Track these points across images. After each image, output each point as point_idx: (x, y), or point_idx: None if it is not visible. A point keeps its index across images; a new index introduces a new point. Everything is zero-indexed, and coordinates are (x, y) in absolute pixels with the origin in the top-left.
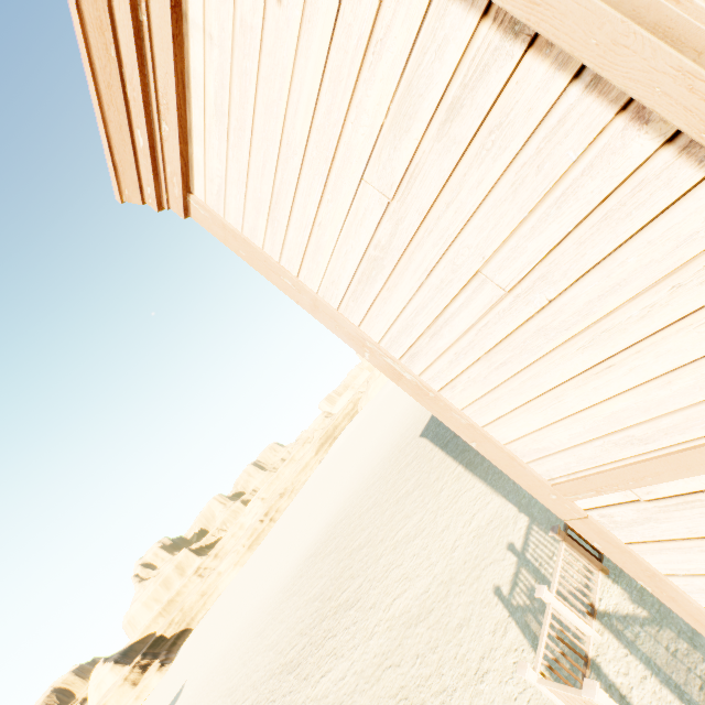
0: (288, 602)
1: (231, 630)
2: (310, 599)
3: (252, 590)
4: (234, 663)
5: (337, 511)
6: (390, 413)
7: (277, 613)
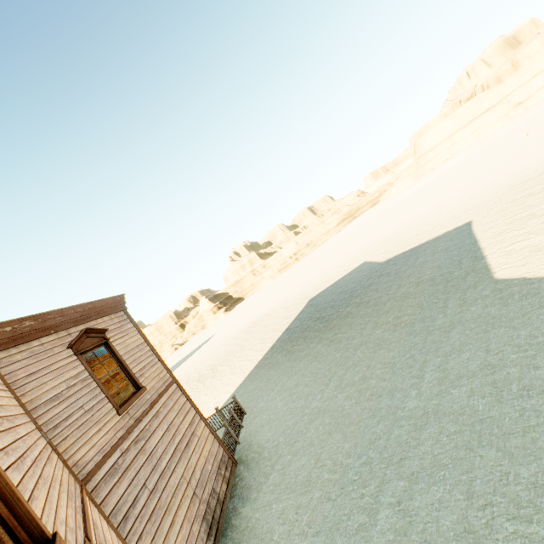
0: (232, 340)
1: (232, 325)
2: (227, 352)
3: (251, 309)
4: (214, 348)
5: (278, 304)
6: (357, 241)
7: (229, 341)
